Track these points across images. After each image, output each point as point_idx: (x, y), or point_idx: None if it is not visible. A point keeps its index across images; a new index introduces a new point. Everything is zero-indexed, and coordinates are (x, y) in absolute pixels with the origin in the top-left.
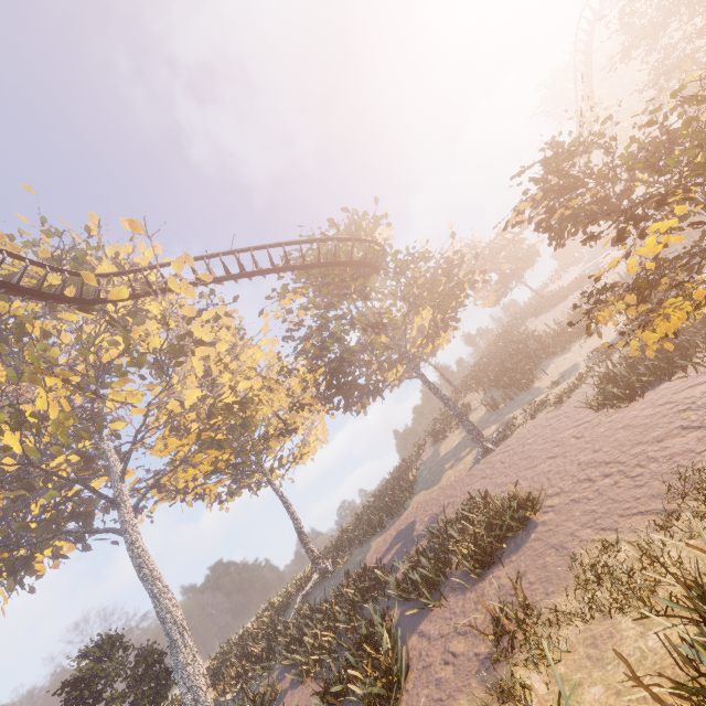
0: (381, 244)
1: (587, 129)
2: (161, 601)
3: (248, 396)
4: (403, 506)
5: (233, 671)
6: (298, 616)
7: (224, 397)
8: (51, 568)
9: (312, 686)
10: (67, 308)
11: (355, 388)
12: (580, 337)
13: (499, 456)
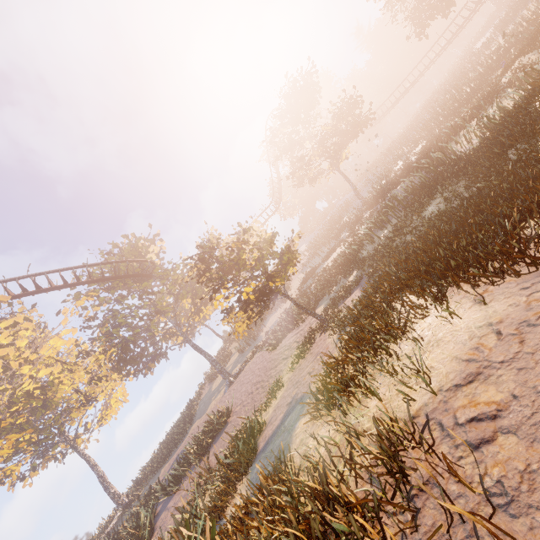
0: (149, 261)
1: (210, 243)
2: None
3: (50, 379)
4: (183, 435)
5: None
6: None
7: (24, 386)
8: None
9: None
10: None
11: (141, 358)
12: (283, 301)
13: (234, 385)
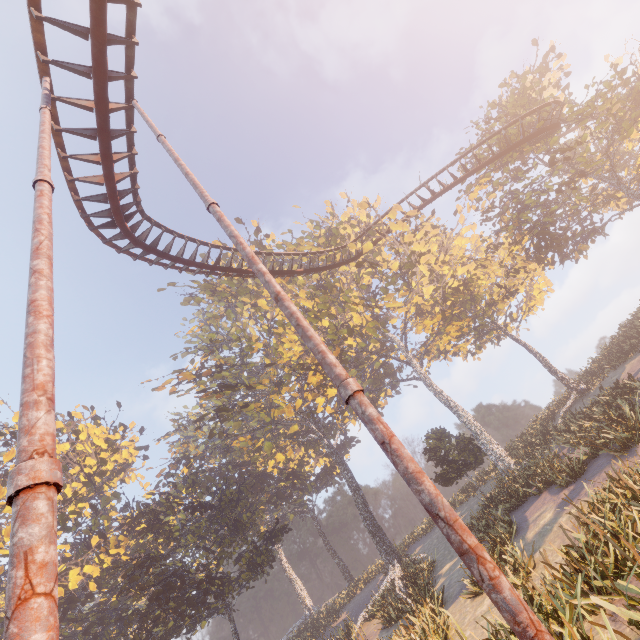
0: (552, 102)
1: None
2: (459, 413)
3: (466, 277)
4: None
5: (521, 451)
6: (563, 419)
7: (450, 284)
8: (384, 404)
9: (583, 449)
10: (346, 266)
11: (566, 241)
12: None
13: None
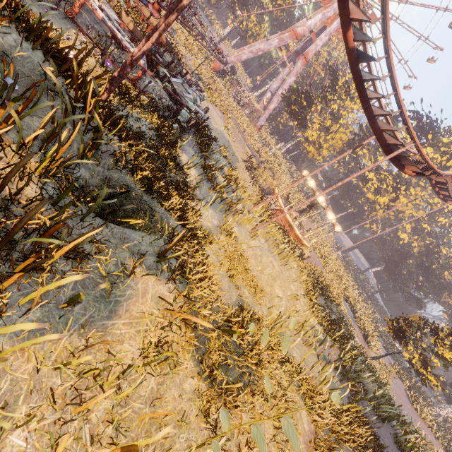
0: None
1: None
2: None
3: None
4: None
5: None
6: None
7: None
8: None
9: None
10: None
11: None
12: None
13: None
